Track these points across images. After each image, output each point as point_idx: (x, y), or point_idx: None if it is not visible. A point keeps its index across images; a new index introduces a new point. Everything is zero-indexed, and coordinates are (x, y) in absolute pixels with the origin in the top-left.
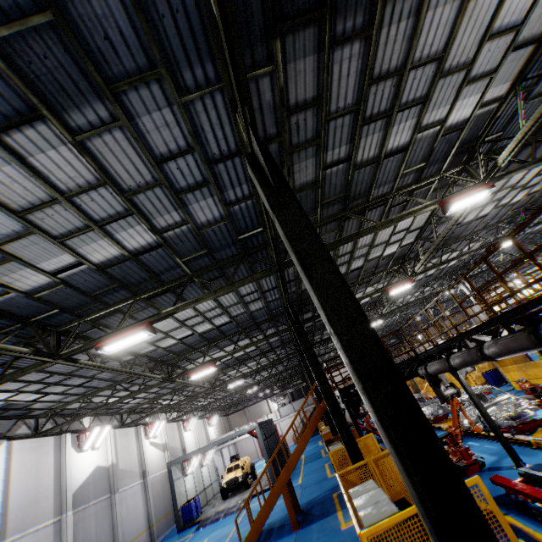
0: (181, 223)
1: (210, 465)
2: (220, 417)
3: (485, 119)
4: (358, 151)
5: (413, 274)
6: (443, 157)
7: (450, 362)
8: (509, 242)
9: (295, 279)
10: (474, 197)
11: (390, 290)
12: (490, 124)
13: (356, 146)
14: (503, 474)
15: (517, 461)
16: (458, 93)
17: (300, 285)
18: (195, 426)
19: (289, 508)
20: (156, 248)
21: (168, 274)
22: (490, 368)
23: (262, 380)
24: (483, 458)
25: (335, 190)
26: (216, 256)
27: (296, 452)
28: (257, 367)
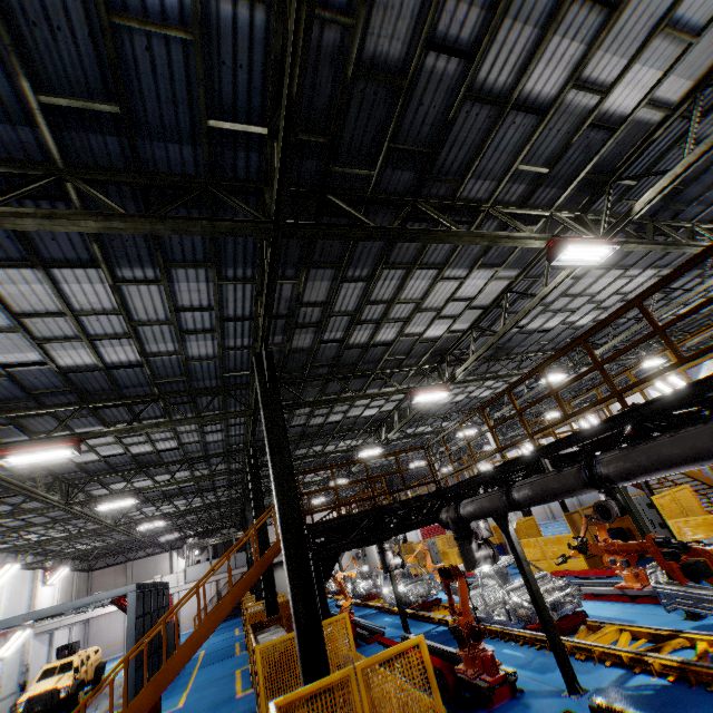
0: None
1: (12, 660)
2: (75, 572)
3: (636, 140)
4: (490, 50)
5: (452, 380)
6: (567, 180)
7: (511, 493)
8: (561, 376)
9: (287, 315)
10: (591, 252)
11: (418, 393)
12: (640, 149)
13: (494, 29)
14: (550, 705)
15: (574, 680)
16: (649, 38)
17: (291, 336)
18: (11, 581)
19: None
20: None
21: None
22: (495, 543)
23: (173, 512)
24: (515, 672)
25: (420, 131)
26: (142, 150)
27: (190, 643)
28: (168, 481)
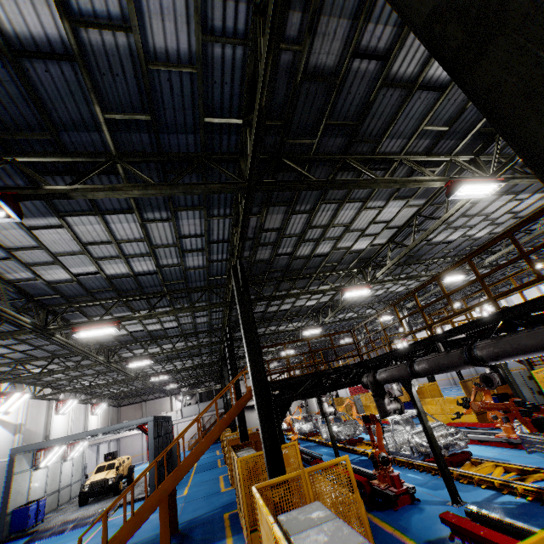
0: (119, 24)
1: (77, 460)
2: (110, 407)
3: None
4: (400, 52)
5: (373, 281)
6: (463, 133)
7: (413, 366)
8: (461, 276)
9: (253, 238)
10: (481, 188)
11: (347, 290)
12: None
13: (403, 39)
14: (438, 510)
15: (456, 495)
16: None
17: (255, 251)
18: (72, 410)
19: (163, 528)
20: (60, 57)
21: (76, 137)
22: (406, 400)
23: (173, 370)
24: (414, 488)
25: (349, 110)
26: (162, 140)
27: (194, 454)
28: (171, 349)
